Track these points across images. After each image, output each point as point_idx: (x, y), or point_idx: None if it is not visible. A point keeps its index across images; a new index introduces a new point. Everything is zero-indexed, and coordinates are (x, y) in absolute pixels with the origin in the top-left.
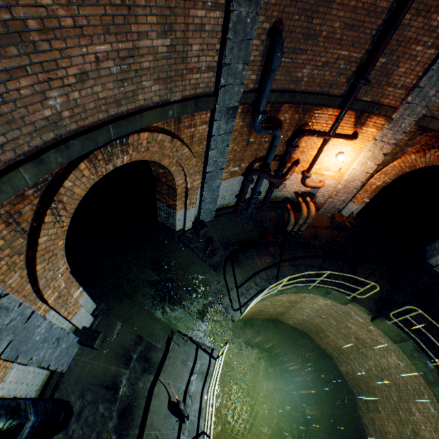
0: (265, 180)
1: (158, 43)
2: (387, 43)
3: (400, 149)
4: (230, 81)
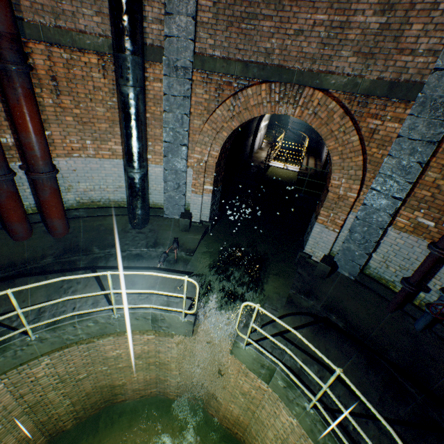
0: None
1: (372, 20)
2: None
3: None
4: None
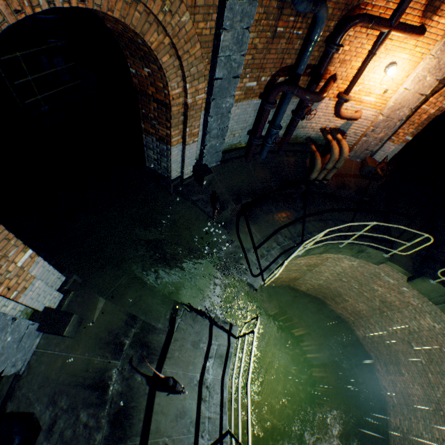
0: (287, 109)
1: None
2: None
3: None
4: None
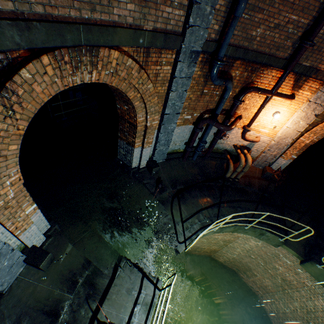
0: (210, 132)
1: None
2: None
3: None
4: (197, 22)
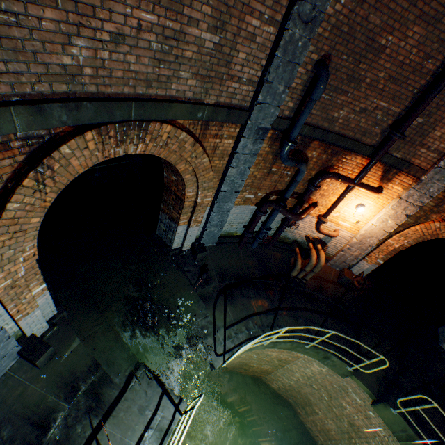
0: (277, 216)
1: (207, 37)
2: (429, 102)
3: (424, 213)
4: (267, 100)
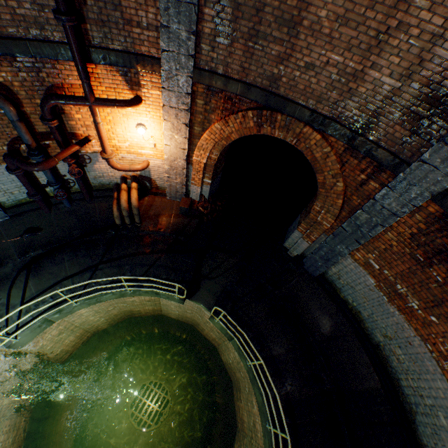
0: (64, 165)
1: None
2: None
3: (204, 116)
4: None
